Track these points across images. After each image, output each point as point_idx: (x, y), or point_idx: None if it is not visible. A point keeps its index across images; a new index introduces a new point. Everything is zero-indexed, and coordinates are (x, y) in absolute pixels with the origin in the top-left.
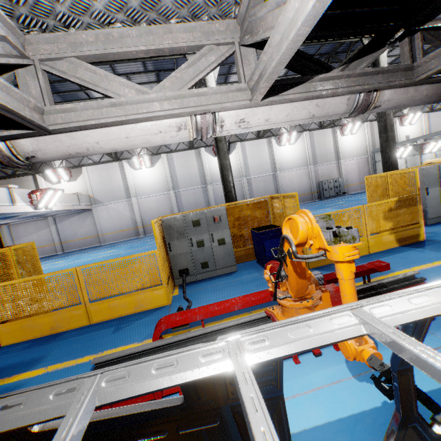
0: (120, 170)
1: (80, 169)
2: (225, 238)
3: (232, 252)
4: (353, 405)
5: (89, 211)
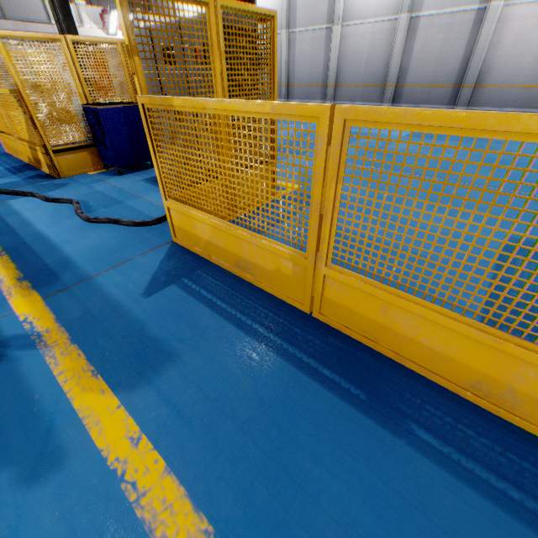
0: None
1: None
2: None
3: None
4: None
5: None
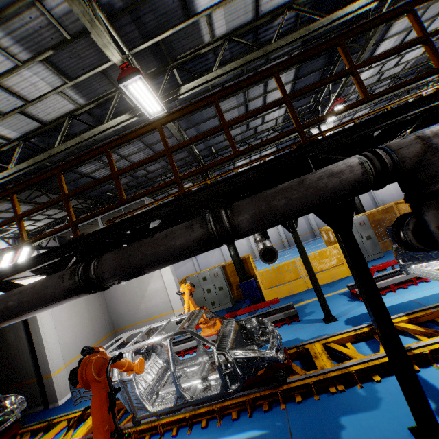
0: None
1: None
2: (370, 235)
3: (377, 243)
4: None
5: None
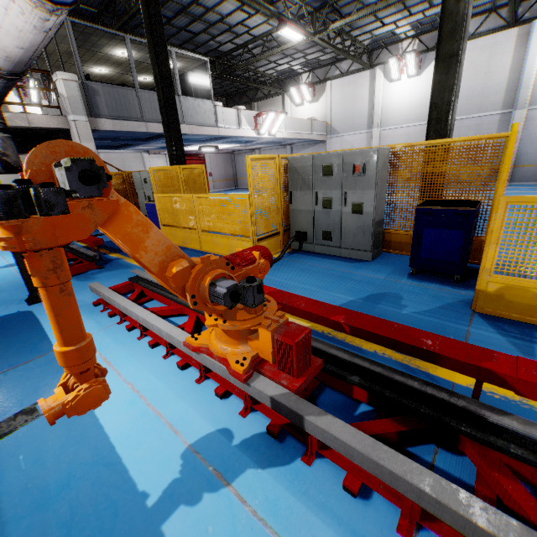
0: (369, 84)
1: (324, 85)
2: (364, 205)
3: (370, 230)
4: (135, 457)
5: (323, 143)
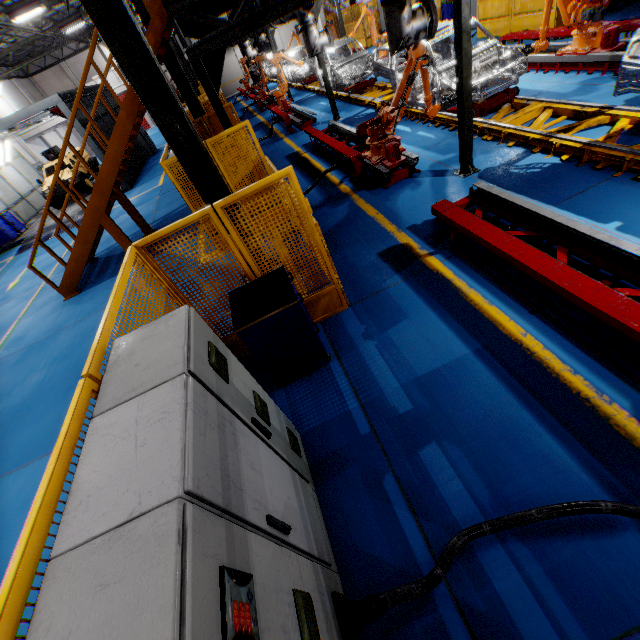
0: None
1: None
2: None
3: None
4: None
5: None
